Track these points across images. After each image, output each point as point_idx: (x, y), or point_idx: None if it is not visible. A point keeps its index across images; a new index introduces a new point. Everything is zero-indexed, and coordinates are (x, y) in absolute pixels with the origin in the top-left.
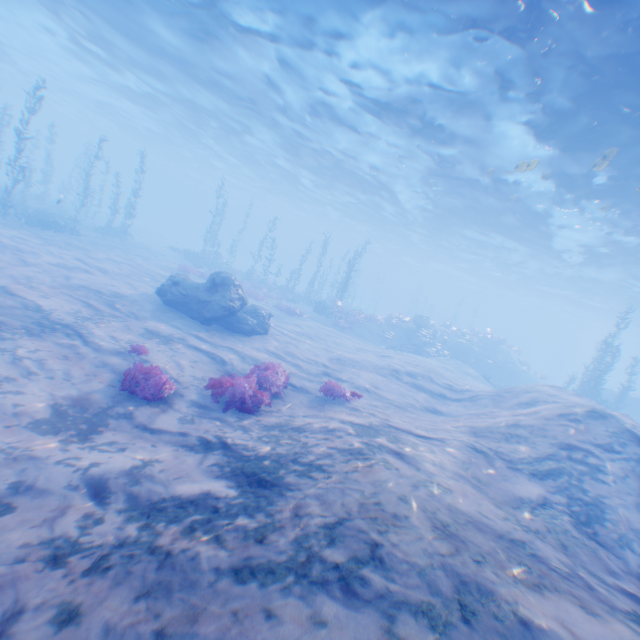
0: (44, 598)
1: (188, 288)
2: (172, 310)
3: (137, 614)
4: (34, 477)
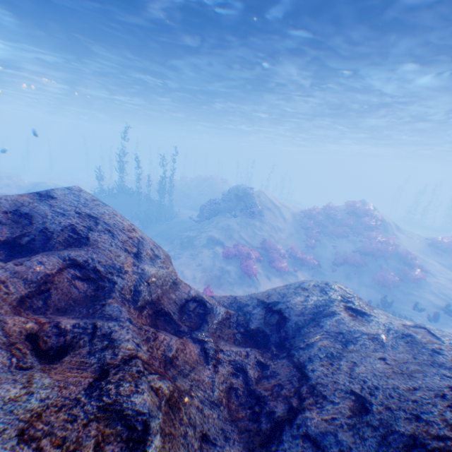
0: None
1: None
2: None
3: None
4: None
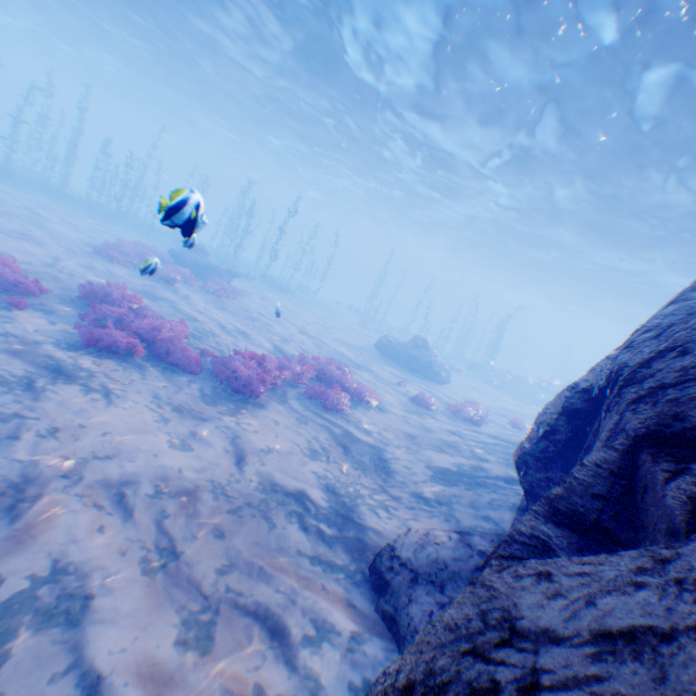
0: (474, 448)
1: (397, 344)
2: (387, 359)
3: (506, 455)
4: (425, 425)
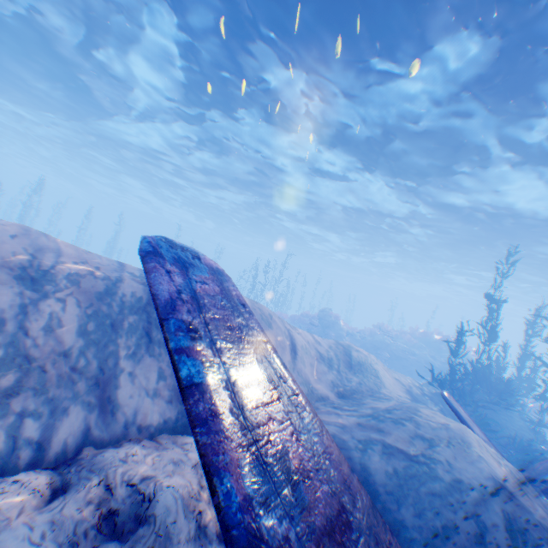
0: None
1: None
2: None
3: None
4: None
